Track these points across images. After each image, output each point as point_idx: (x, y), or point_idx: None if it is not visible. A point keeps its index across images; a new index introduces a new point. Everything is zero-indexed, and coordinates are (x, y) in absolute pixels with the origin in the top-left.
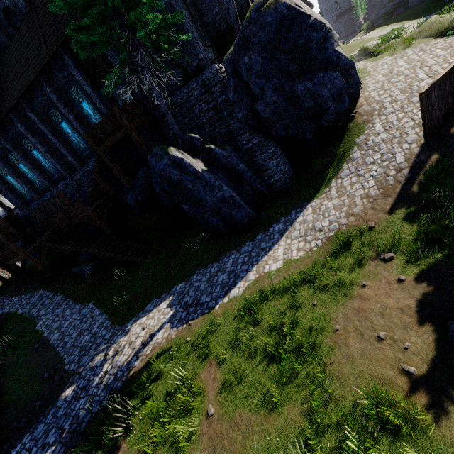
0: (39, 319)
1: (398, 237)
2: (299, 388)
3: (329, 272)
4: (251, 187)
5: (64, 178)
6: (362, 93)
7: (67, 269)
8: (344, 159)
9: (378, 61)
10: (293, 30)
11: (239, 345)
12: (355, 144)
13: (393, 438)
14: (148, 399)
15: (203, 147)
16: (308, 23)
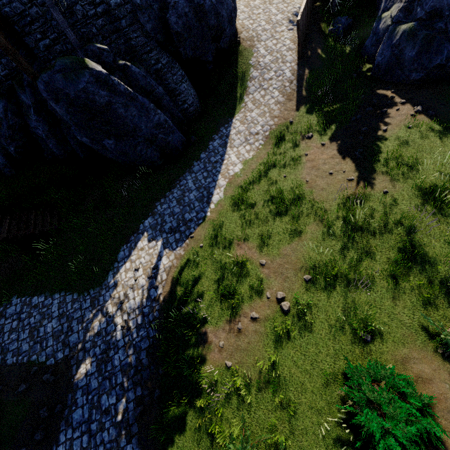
0: None
1: (309, 124)
2: (308, 216)
3: (281, 156)
4: (170, 113)
5: None
6: (237, 21)
7: None
8: (246, 79)
9: None
10: None
11: (251, 222)
12: (250, 65)
13: (360, 205)
14: (202, 296)
15: (116, 64)
16: None
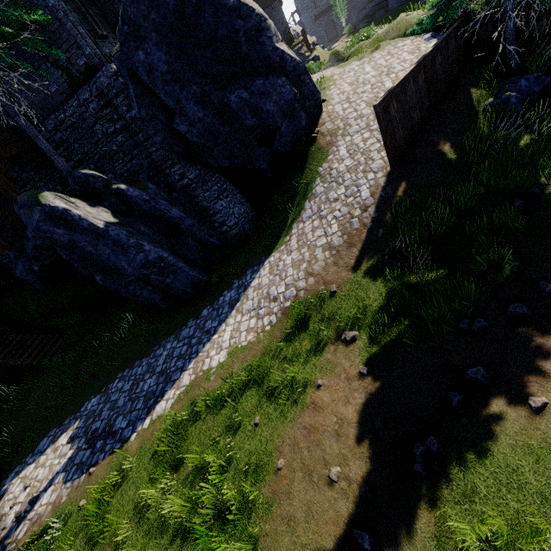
0: None
1: (363, 305)
2: None
3: (281, 365)
4: (196, 240)
5: None
6: (326, 107)
7: None
8: (306, 196)
9: (346, 67)
10: (205, 14)
11: (149, 508)
12: (318, 174)
13: None
14: None
15: (108, 189)
16: (227, 4)
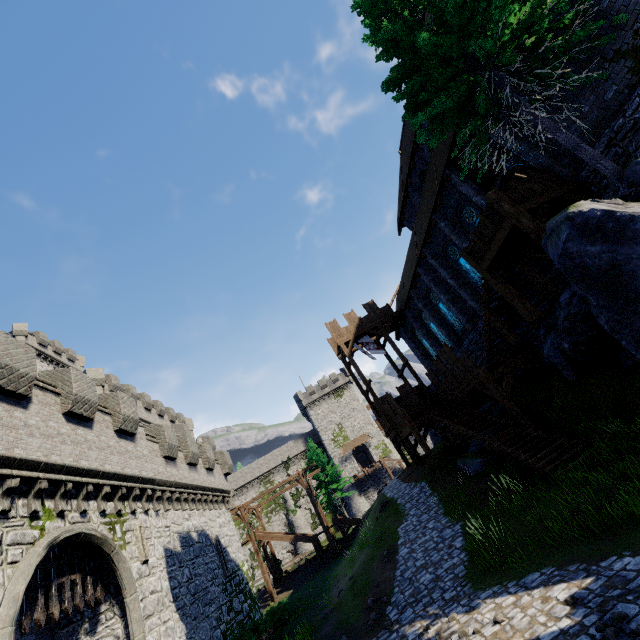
0: (405, 518)
1: None
2: None
3: None
4: None
5: (469, 332)
6: None
7: (453, 461)
8: None
9: None
10: None
11: None
12: None
13: None
14: None
15: None
16: None
